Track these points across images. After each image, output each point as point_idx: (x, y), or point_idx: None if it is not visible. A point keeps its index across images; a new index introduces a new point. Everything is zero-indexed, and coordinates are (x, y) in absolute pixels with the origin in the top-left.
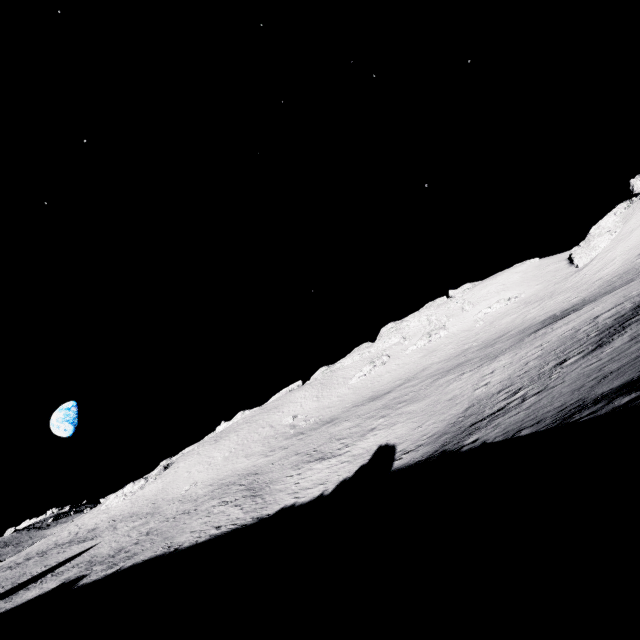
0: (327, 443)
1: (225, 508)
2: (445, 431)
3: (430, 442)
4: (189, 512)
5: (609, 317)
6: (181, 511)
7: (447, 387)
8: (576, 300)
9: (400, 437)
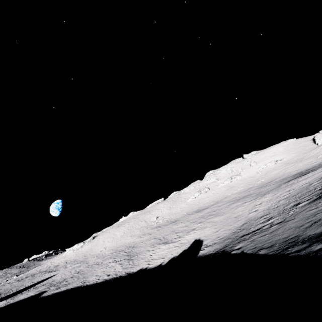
0: (170, 234)
1: (114, 264)
2: (229, 237)
3: (220, 242)
4: (98, 264)
5: None
6: (95, 262)
7: (235, 209)
8: (315, 164)
9: (206, 236)
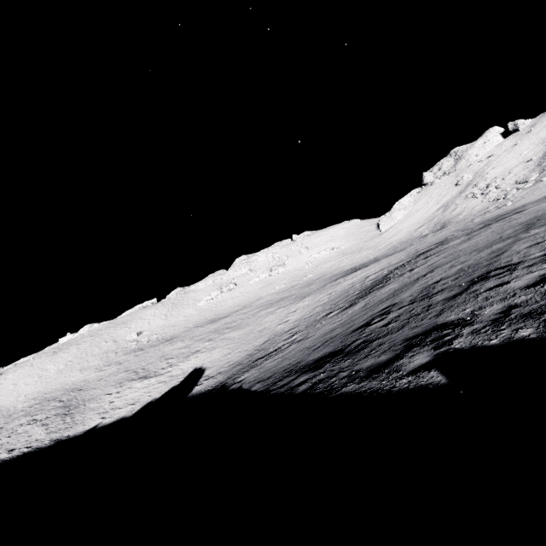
0: (156, 362)
1: (31, 427)
2: (241, 362)
3: (226, 371)
4: None
5: (372, 279)
6: None
7: (264, 319)
8: (372, 257)
9: (213, 362)
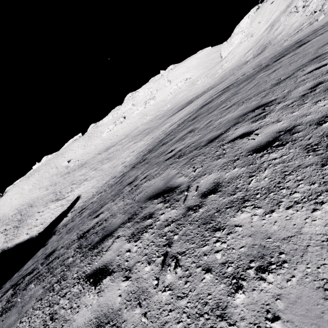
0: (67, 186)
1: (1, 236)
2: (85, 202)
3: (77, 209)
4: None
5: (165, 133)
6: None
7: (123, 153)
8: (208, 87)
9: (86, 192)
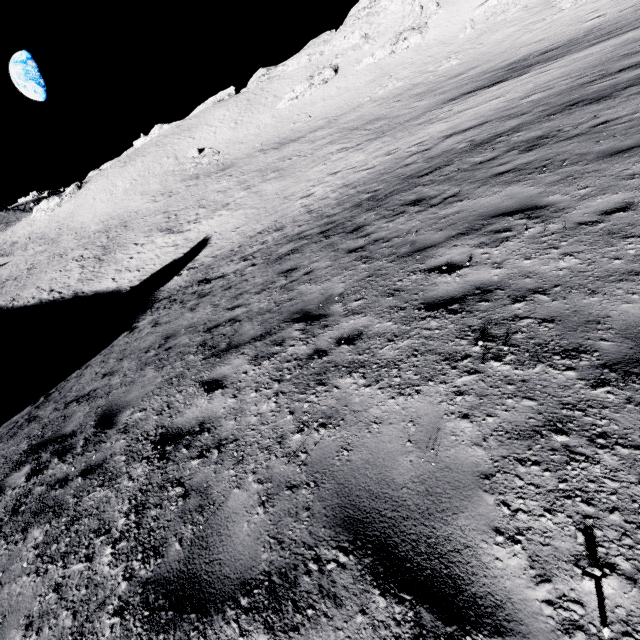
0: (190, 208)
1: (75, 266)
2: (215, 261)
3: (199, 270)
4: (62, 256)
5: (428, 158)
6: (64, 250)
7: (311, 169)
8: (589, 25)
9: (221, 235)
